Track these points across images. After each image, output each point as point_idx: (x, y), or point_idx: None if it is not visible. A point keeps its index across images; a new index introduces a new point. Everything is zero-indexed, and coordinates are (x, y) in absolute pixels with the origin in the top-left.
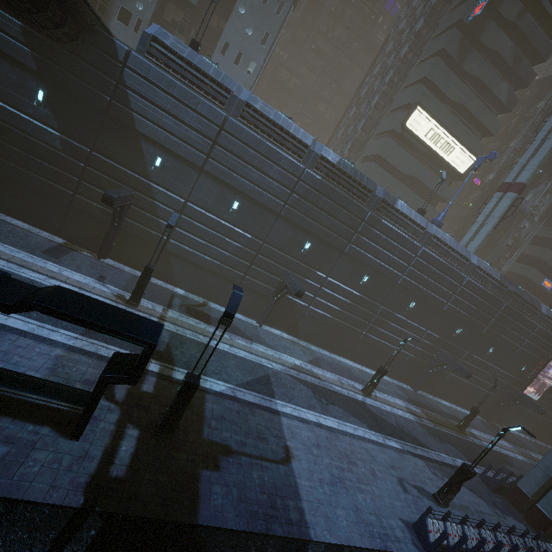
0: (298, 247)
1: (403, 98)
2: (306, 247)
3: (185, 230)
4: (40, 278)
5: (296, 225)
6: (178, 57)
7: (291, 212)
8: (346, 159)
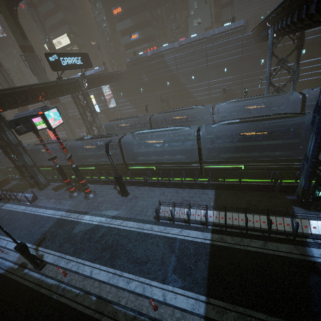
0: None
1: None
2: None
3: None
4: None
5: None
6: None
7: None
8: None
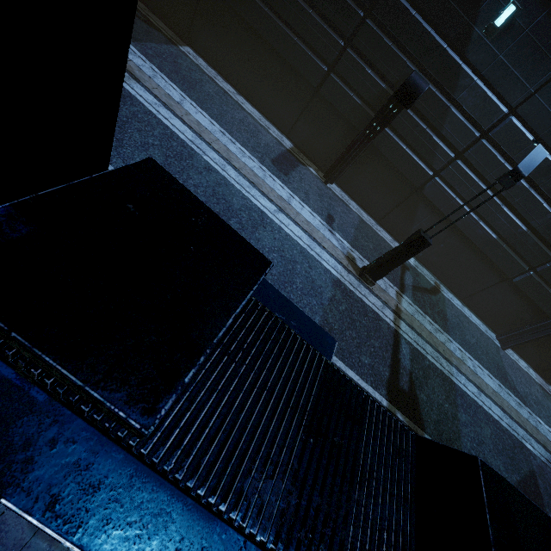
0: None
1: None
2: None
3: (470, 168)
4: (270, 209)
5: None
6: None
7: None
8: None
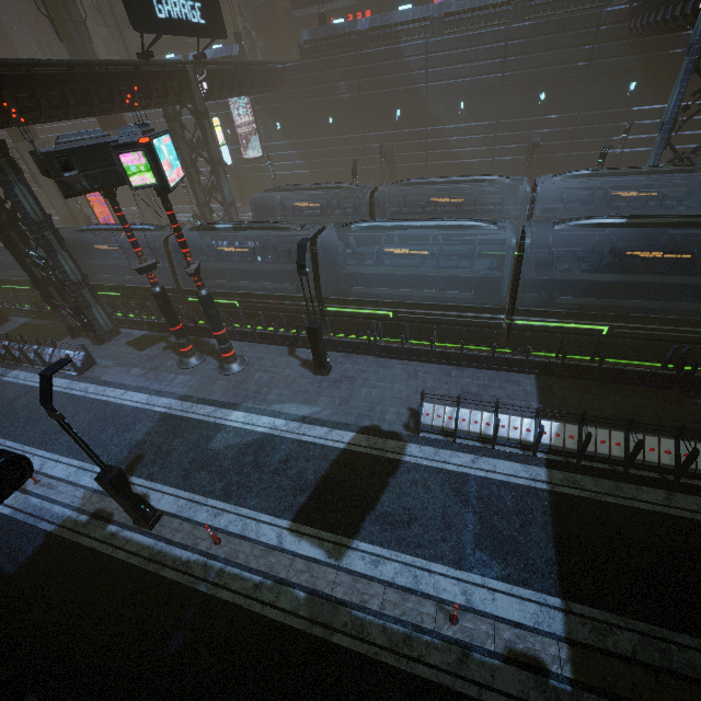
0: None
1: None
2: None
3: None
4: None
5: None
6: None
7: None
8: None
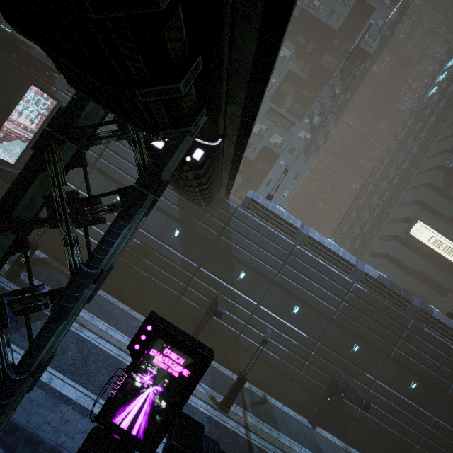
0: (347, 347)
1: (401, 212)
2: (355, 348)
3: (253, 327)
4: None
5: (345, 328)
6: (265, 209)
7: (342, 317)
8: (380, 272)
